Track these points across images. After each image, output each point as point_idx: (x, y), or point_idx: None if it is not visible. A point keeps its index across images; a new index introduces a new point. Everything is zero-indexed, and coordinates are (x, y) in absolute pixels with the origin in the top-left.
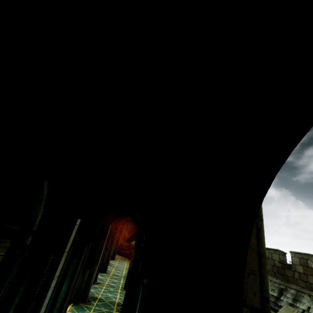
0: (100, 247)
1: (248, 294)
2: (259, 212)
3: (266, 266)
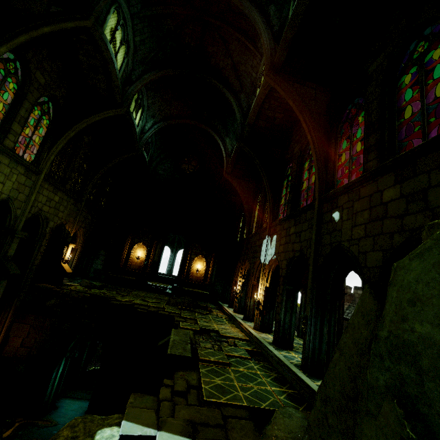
0: (275, 293)
1: None
2: None
3: None
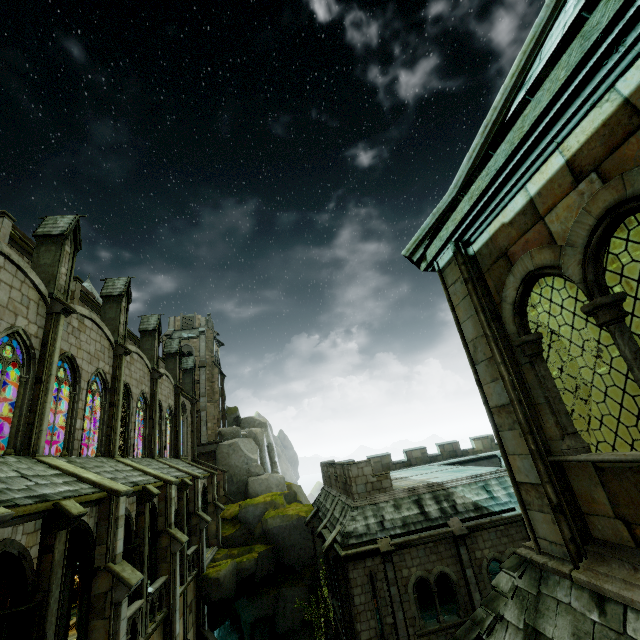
0: None
1: (44, 587)
2: (54, 555)
3: (52, 575)
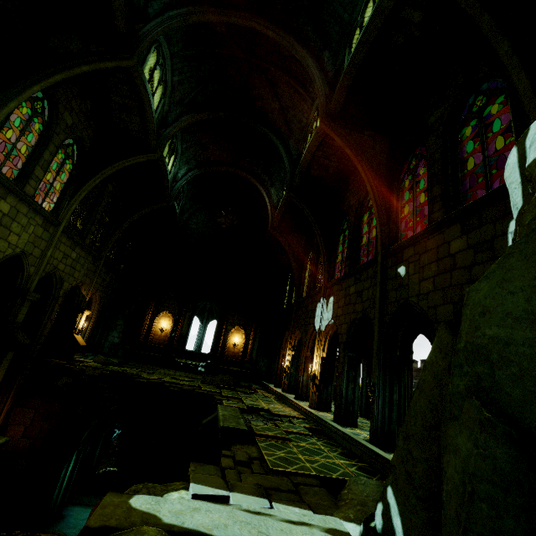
0: (333, 364)
1: None
2: None
3: None
